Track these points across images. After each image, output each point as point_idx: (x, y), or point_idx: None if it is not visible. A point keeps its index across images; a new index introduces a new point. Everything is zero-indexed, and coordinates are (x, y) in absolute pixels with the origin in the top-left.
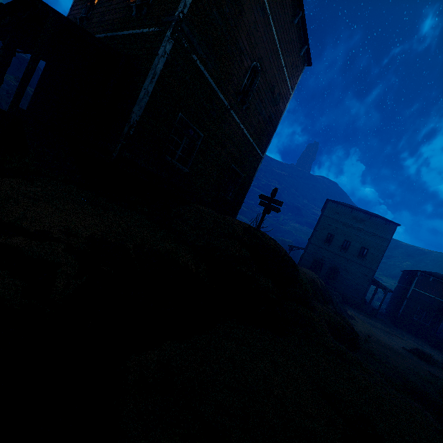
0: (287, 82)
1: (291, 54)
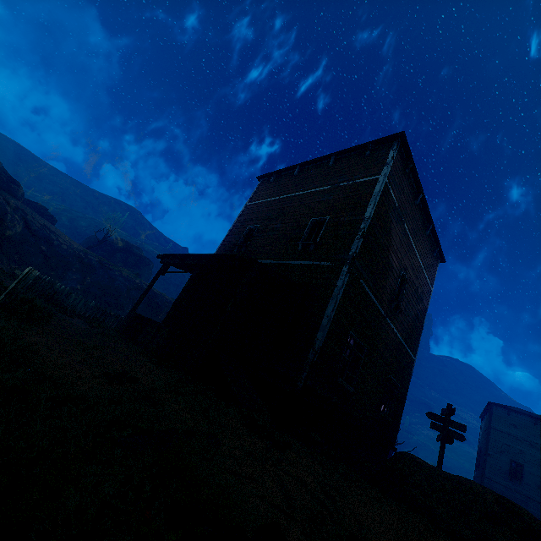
0: (427, 280)
1: (426, 257)
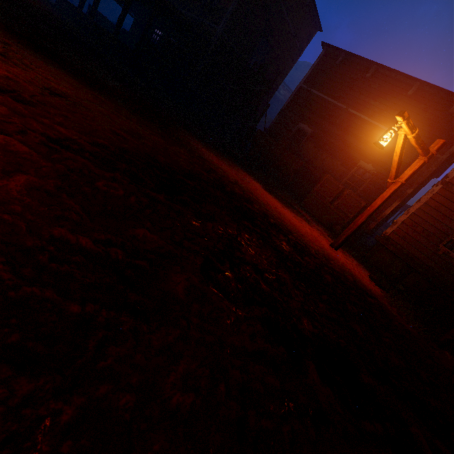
0: None
1: None
